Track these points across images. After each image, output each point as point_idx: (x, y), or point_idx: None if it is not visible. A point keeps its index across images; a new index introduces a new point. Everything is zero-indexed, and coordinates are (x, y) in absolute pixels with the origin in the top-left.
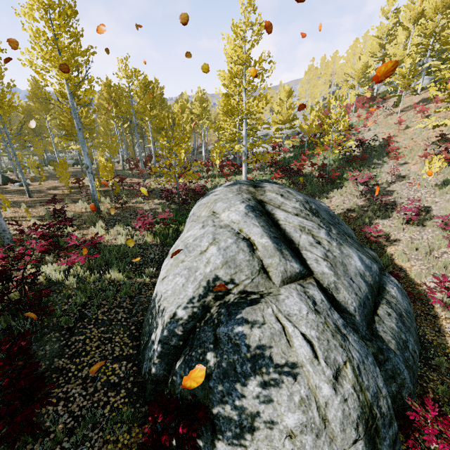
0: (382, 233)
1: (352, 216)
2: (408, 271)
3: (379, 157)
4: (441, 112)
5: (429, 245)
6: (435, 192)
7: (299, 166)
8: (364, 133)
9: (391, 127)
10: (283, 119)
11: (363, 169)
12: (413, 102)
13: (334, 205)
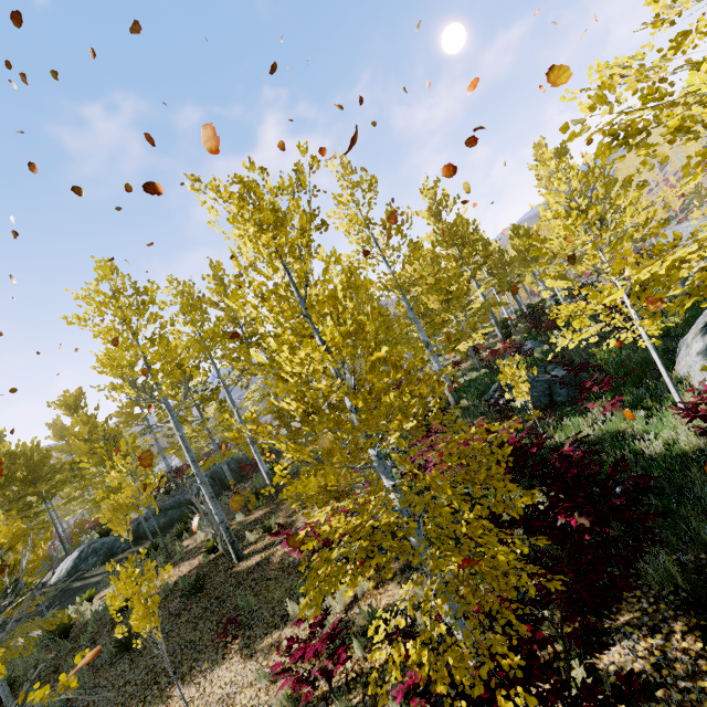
0: None
1: None
2: None
3: None
4: None
5: None
6: None
7: None
8: None
9: None
10: None
11: None
12: None
13: None
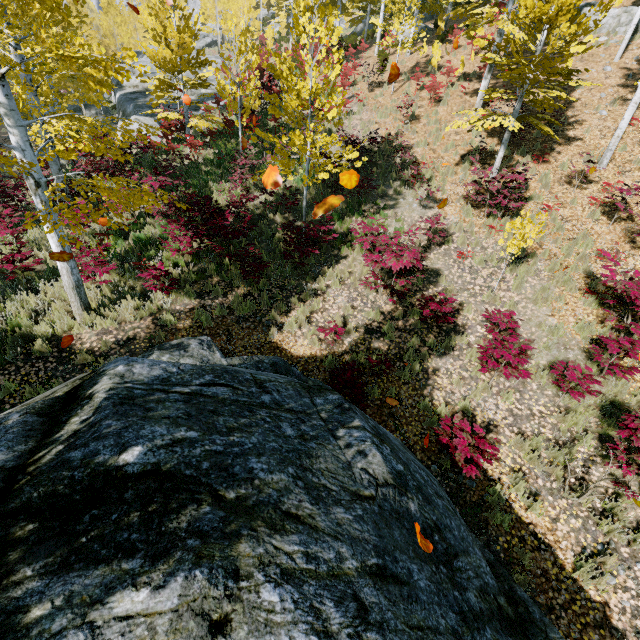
0: (460, 407)
1: (382, 352)
2: (554, 545)
3: (386, 181)
4: (455, 94)
5: (552, 435)
6: (505, 276)
7: (237, 200)
8: (344, 120)
9: (389, 113)
10: (174, 59)
11: (369, 210)
12: (405, 66)
13: (338, 321)
